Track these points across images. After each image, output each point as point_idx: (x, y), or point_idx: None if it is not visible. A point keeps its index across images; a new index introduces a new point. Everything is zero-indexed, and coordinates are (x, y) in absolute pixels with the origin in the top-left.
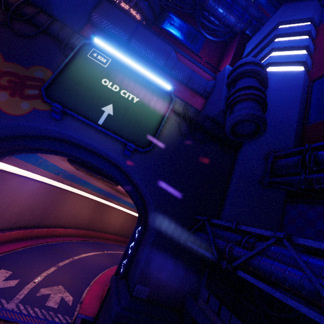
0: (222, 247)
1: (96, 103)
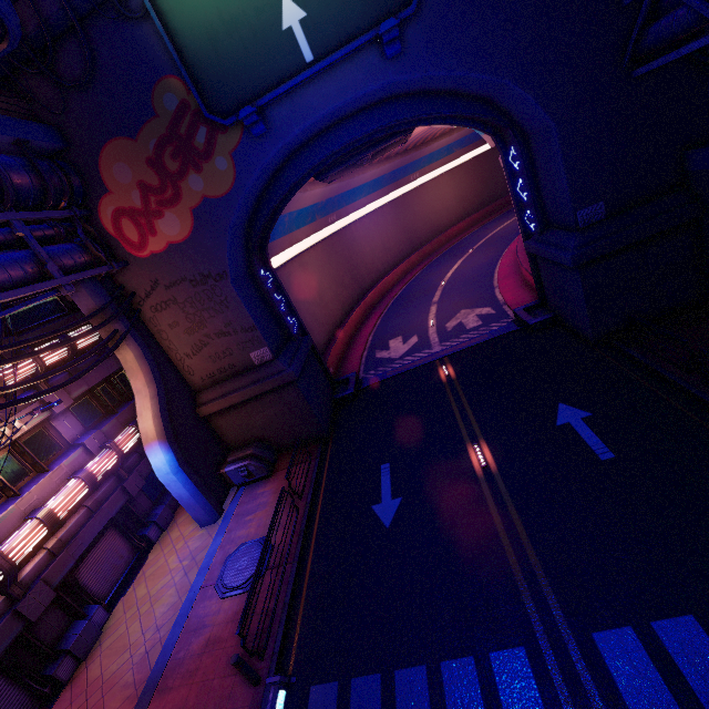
0: None
1: (267, 32)
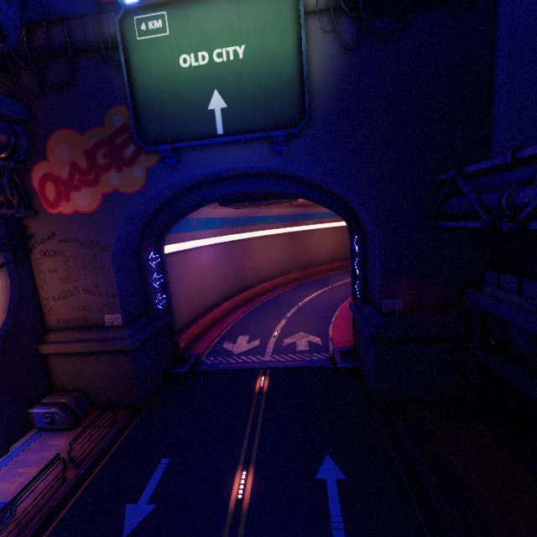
0: (495, 203)
1: (197, 106)
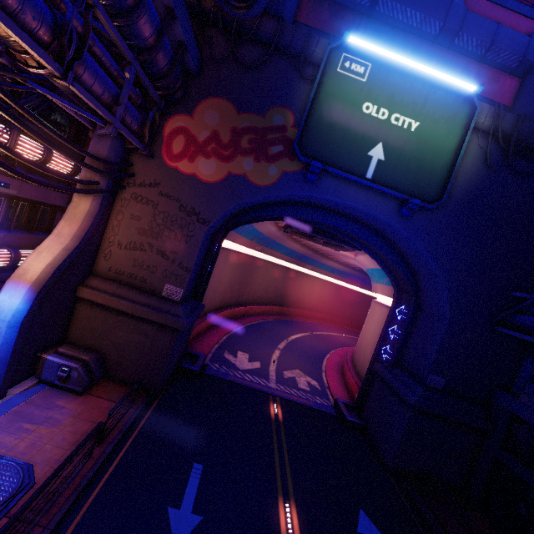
0: None
1: (360, 147)
